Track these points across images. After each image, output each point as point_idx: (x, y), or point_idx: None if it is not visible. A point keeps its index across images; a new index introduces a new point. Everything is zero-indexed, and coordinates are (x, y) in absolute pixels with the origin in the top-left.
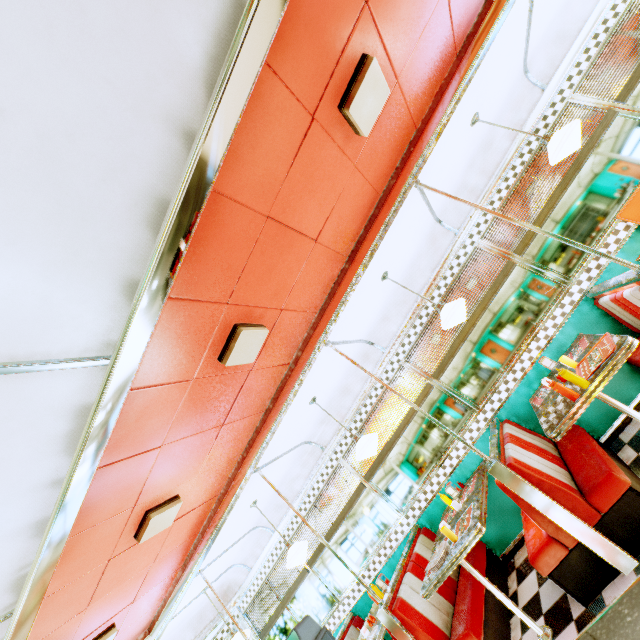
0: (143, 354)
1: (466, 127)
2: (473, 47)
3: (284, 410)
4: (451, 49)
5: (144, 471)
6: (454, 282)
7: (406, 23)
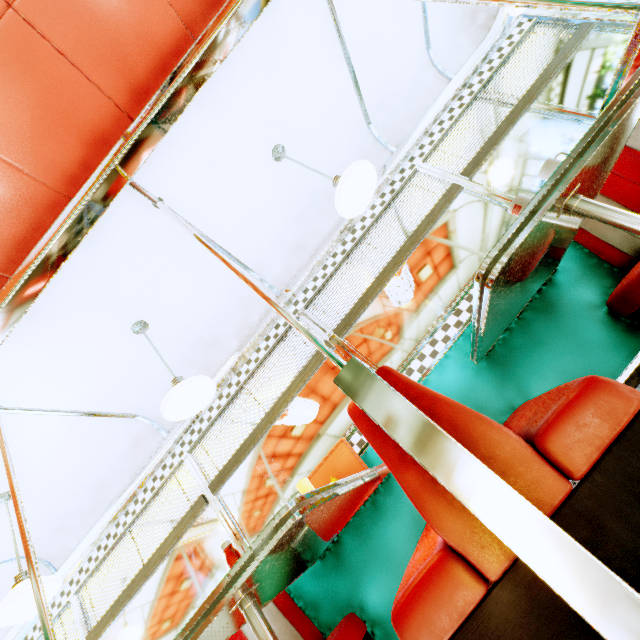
0: None
1: (122, 336)
2: (15, 277)
3: None
4: None
5: None
6: (150, 501)
7: None
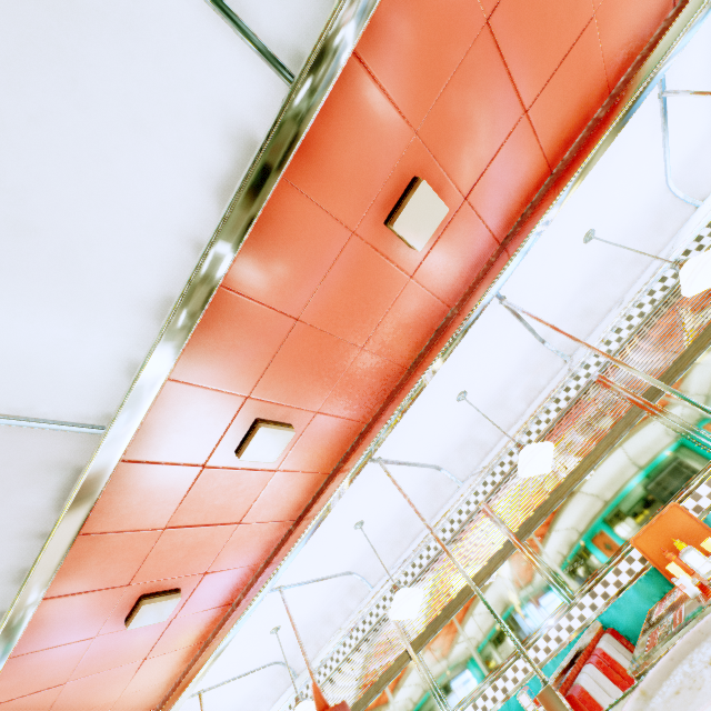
0: (9, 655)
1: (450, 403)
2: (418, 369)
3: (218, 650)
4: (396, 369)
5: (48, 701)
6: (451, 540)
7: (311, 385)
